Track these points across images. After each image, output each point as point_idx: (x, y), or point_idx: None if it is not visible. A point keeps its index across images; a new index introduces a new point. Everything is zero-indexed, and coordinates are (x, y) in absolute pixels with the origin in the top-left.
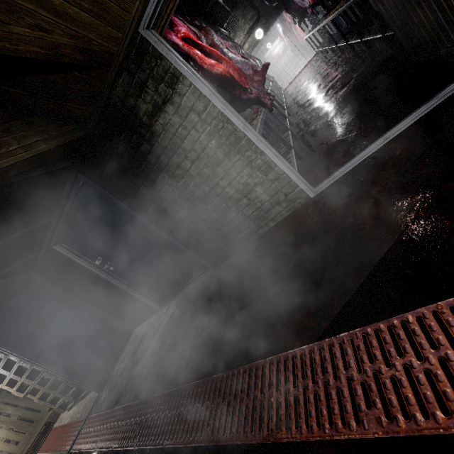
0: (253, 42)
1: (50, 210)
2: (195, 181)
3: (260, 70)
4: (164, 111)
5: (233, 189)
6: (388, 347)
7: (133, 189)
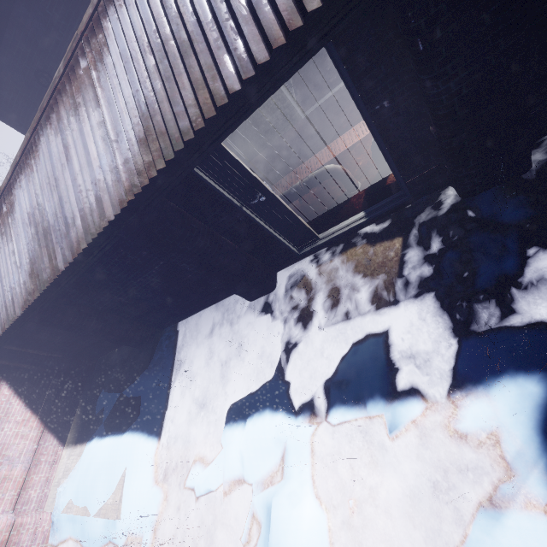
0: None
1: None
2: None
3: None
4: None
5: (265, 111)
6: (320, 156)
7: None
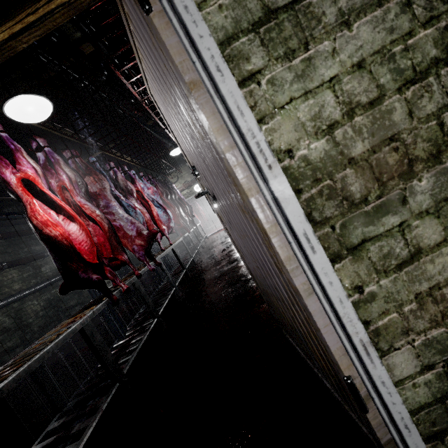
0: (191, 191)
1: None
2: None
3: (147, 235)
4: None
5: None
6: None
7: None
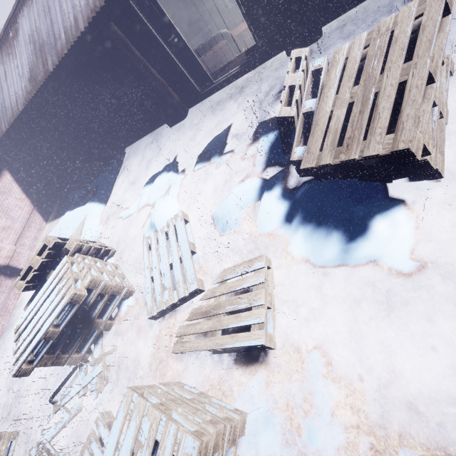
0: None
1: None
2: None
3: None
4: None
5: None
6: None
7: None
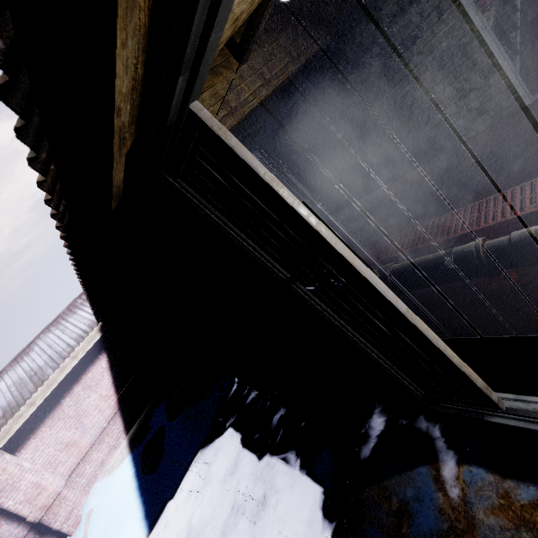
0: None
1: (268, 114)
2: (409, 87)
3: None
4: (408, 11)
5: (445, 95)
6: None
7: (347, 94)
